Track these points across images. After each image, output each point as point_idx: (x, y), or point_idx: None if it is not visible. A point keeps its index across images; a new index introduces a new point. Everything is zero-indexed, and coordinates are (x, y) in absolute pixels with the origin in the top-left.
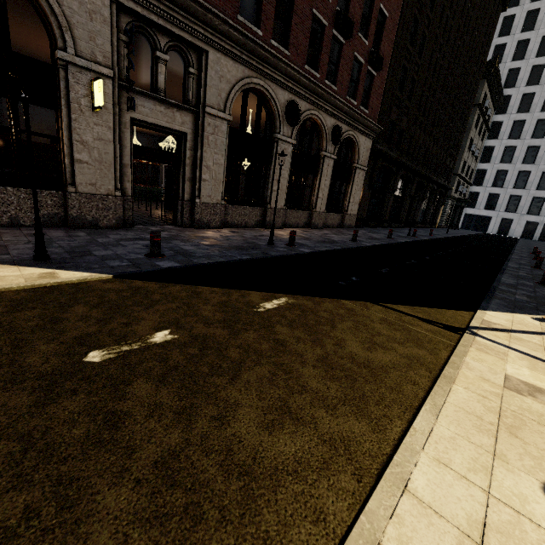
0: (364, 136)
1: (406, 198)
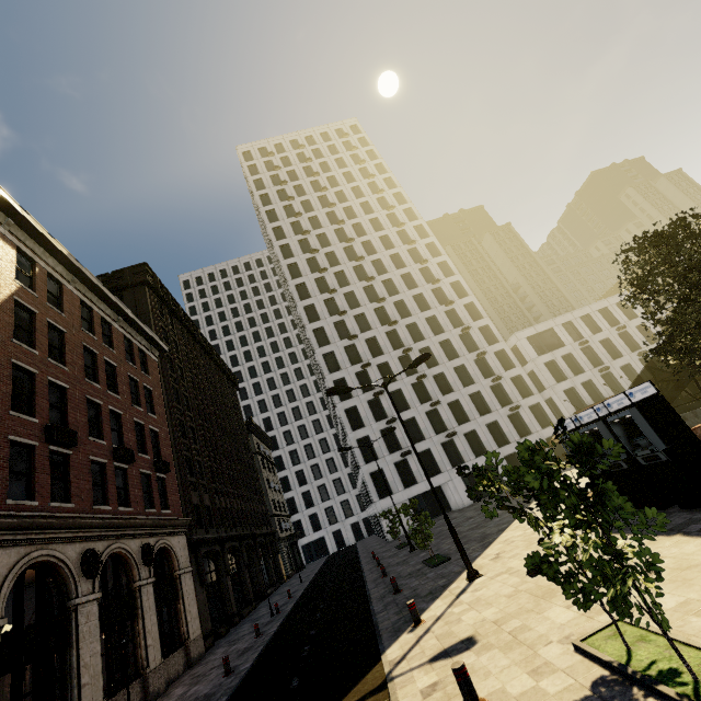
0: (175, 536)
1: (243, 570)
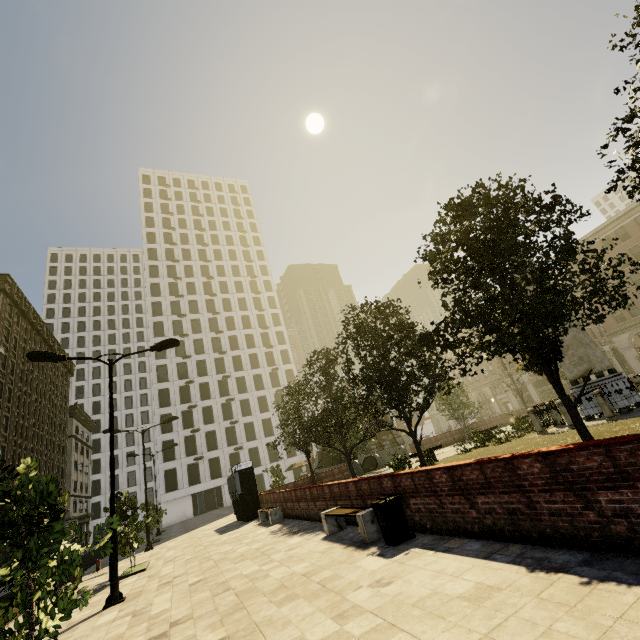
0: None
1: None
